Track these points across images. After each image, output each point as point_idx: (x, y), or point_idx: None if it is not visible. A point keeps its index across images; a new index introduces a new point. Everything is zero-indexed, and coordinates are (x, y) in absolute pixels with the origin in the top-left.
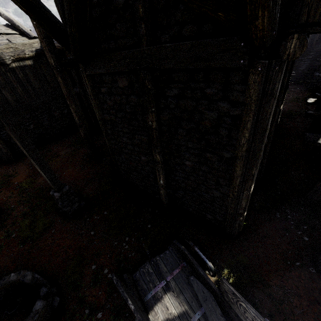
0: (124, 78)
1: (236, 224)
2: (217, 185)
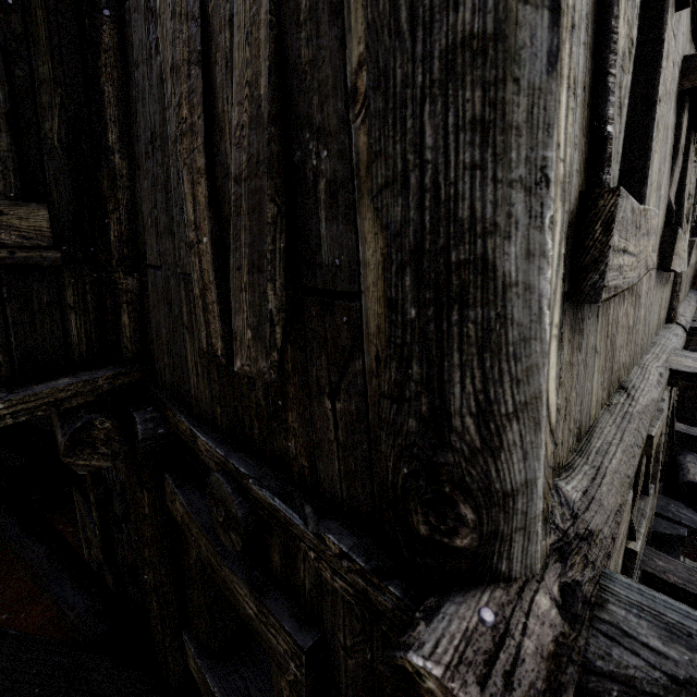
0: None
1: None
2: None
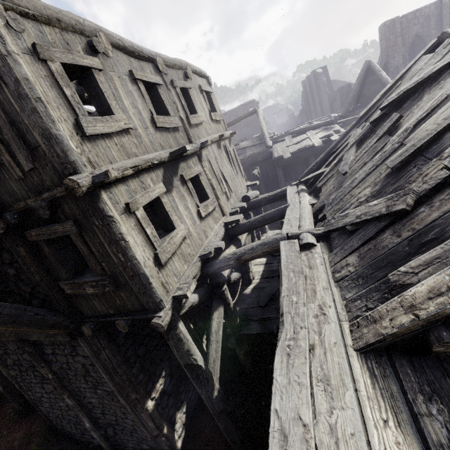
0: (13, 343)
1: (164, 447)
2: (124, 414)
